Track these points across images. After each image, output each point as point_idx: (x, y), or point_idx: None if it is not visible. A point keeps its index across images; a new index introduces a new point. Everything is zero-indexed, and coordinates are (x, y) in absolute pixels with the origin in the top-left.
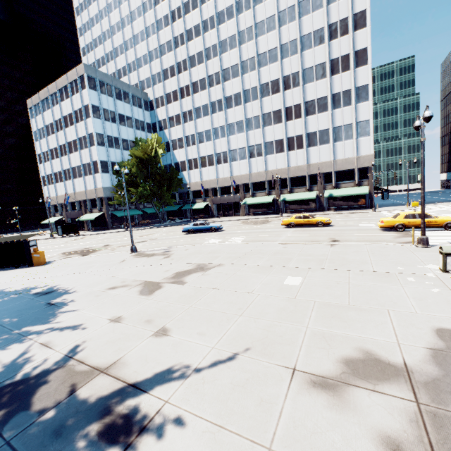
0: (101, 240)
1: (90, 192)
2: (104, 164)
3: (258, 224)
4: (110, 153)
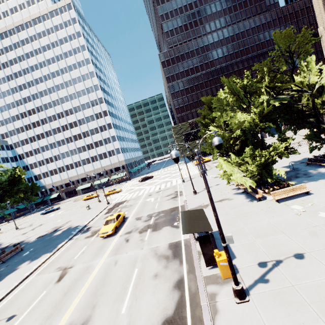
0: None
1: None
2: None
3: (78, 201)
4: None
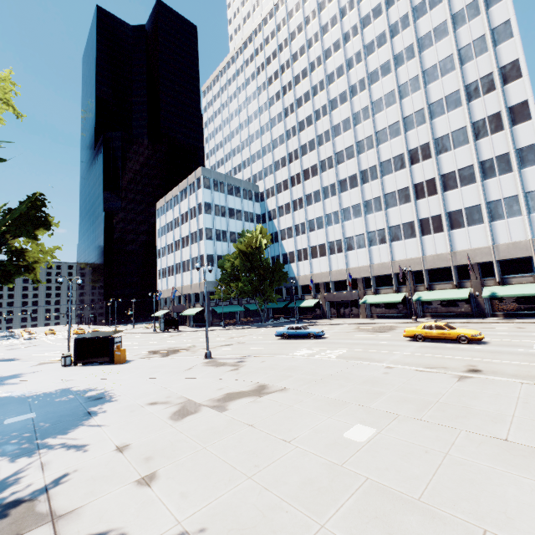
0: (192, 339)
1: (195, 285)
2: (210, 258)
3: (375, 332)
4: (217, 246)
